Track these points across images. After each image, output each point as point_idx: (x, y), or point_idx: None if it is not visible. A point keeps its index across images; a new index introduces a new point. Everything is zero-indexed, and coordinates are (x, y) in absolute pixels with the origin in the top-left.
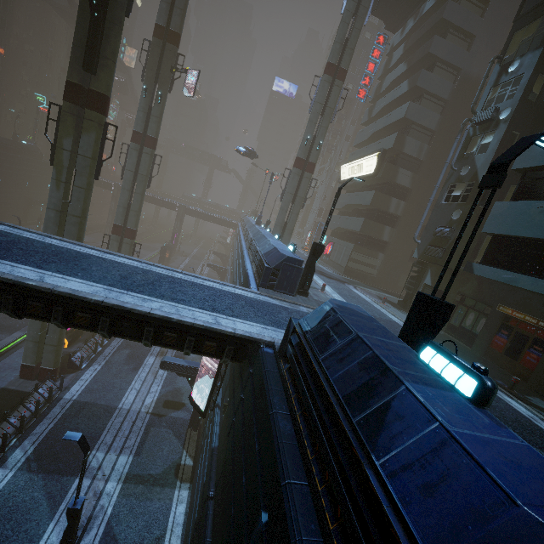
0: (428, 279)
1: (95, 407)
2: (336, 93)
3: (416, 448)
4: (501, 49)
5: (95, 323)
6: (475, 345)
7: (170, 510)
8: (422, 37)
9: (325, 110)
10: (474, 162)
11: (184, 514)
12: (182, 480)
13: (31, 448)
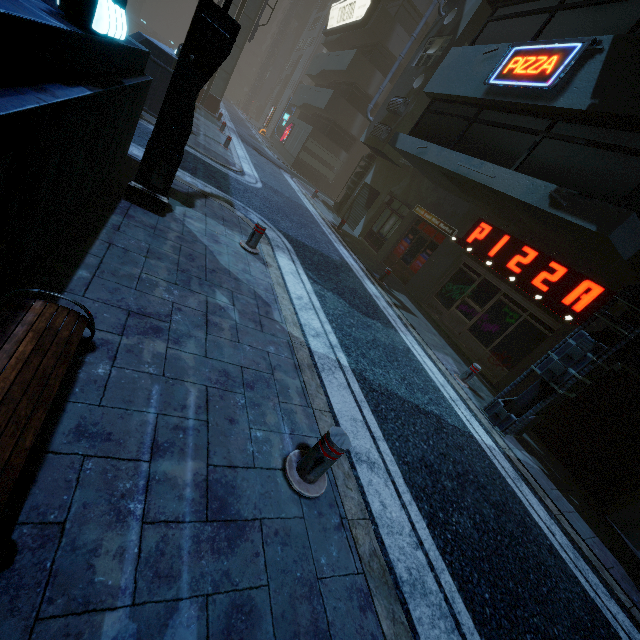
0: (370, 176)
1: None
2: None
3: None
4: None
5: None
6: (381, 250)
7: None
8: None
9: None
10: (464, 5)
11: None
12: None
13: None
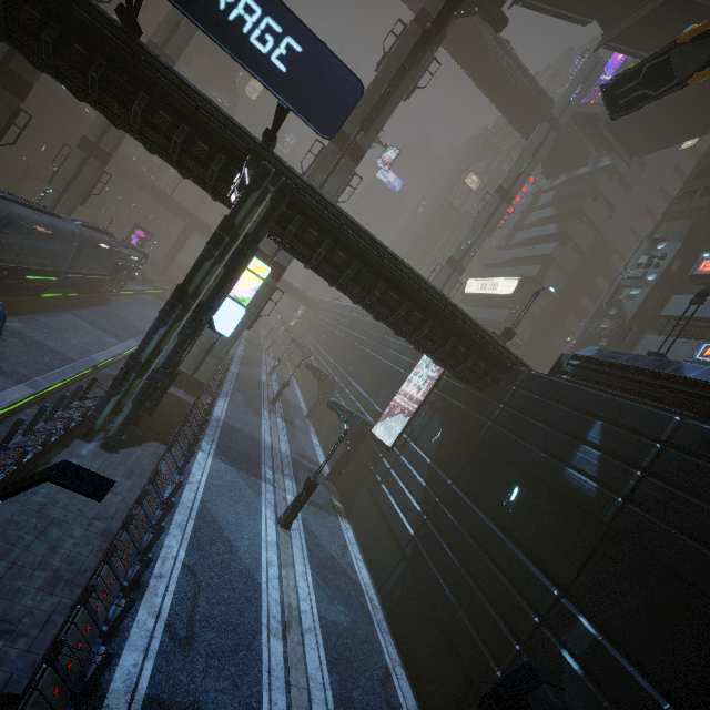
0: None
1: (244, 433)
2: (500, 213)
3: (703, 372)
4: (633, 227)
5: (422, 323)
6: None
7: (343, 531)
8: (574, 194)
9: (488, 224)
10: (622, 306)
11: (354, 538)
12: (341, 515)
13: (213, 445)
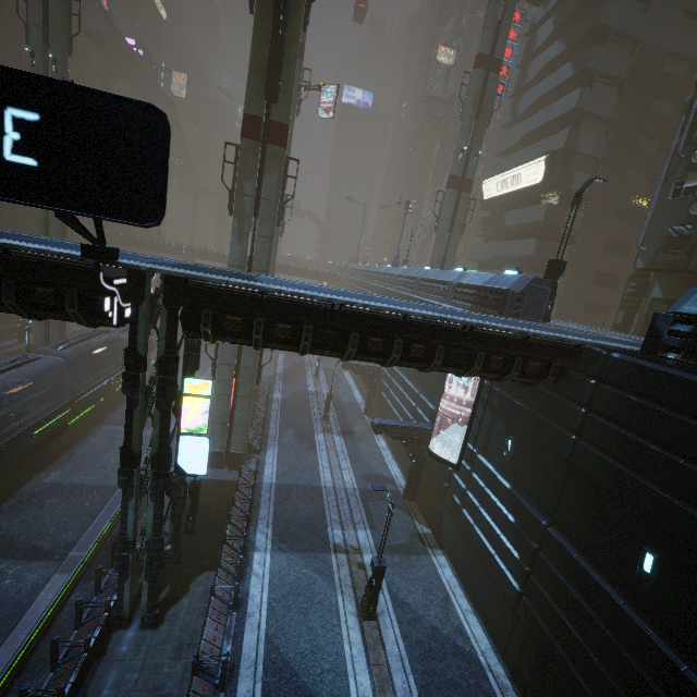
0: (657, 291)
1: (300, 488)
2: (491, 90)
3: None
4: (685, 7)
5: (429, 354)
6: None
7: (438, 574)
8: (583, 6)
9: (480, 112)
10: None
11: (454, 577)
12: (431, 547)
13: (269, 531)
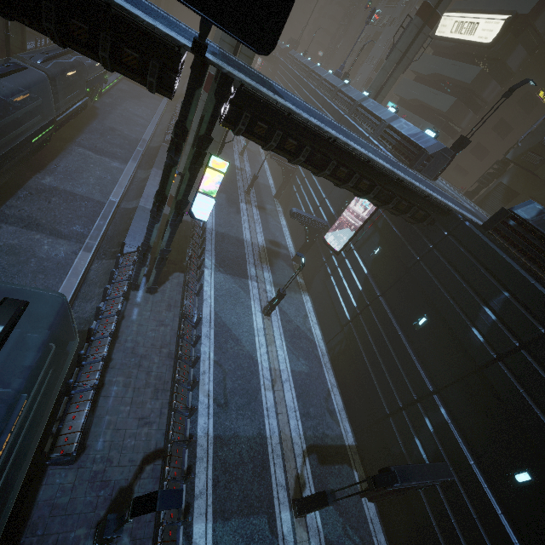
0: (506, 179)
1: (231, 238)
2: None
3: None
4: None
5: (369, 189)
6: None
7: (304, 304)
8: None
9: None
10: None
11: (312, 307)
12: (303, 290)
13: (212, 259)
